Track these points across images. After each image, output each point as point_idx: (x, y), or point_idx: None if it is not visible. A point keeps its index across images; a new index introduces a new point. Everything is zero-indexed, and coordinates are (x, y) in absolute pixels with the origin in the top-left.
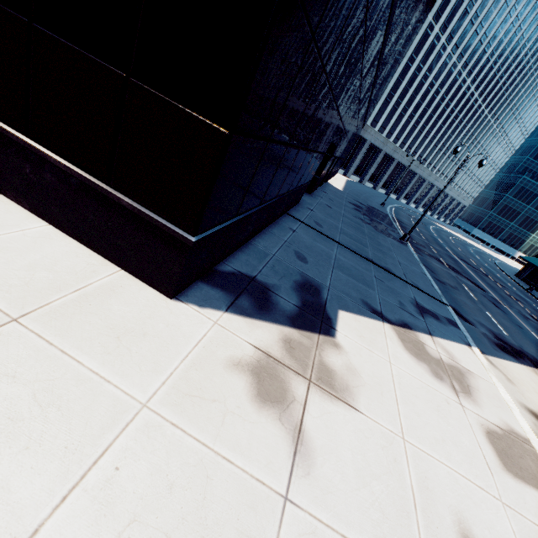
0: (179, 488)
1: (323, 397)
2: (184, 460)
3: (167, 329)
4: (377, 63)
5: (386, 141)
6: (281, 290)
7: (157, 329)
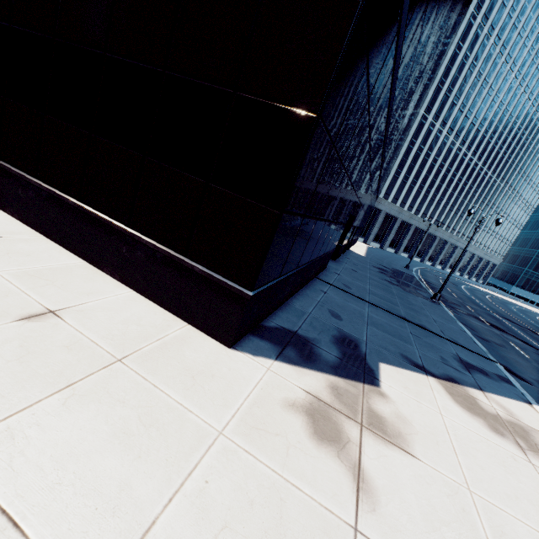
0: (258, 505)
1: (377, 440)
2: (259, 482)
3: (230, 372)
4: (382, 151)
5: (400, 210)
6: (321, 343)
7: (222, 372)
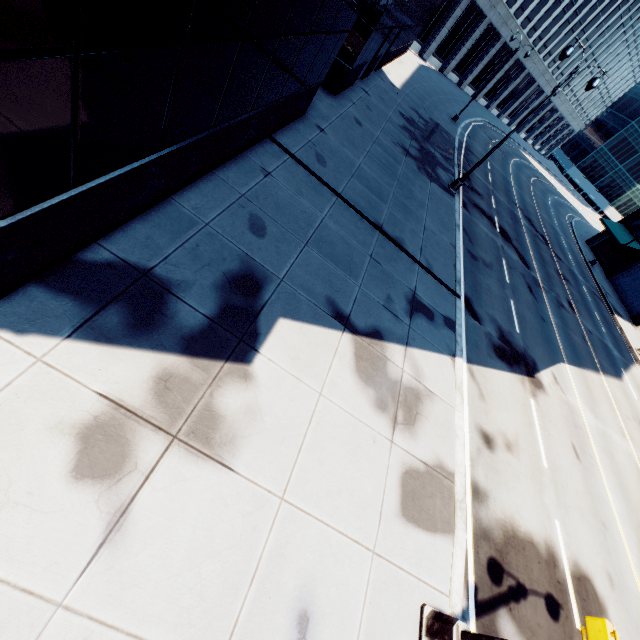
0: None
1: (185, 458)
2: None
3: None
4: None
5: None
6: (191, 290)
7: None
